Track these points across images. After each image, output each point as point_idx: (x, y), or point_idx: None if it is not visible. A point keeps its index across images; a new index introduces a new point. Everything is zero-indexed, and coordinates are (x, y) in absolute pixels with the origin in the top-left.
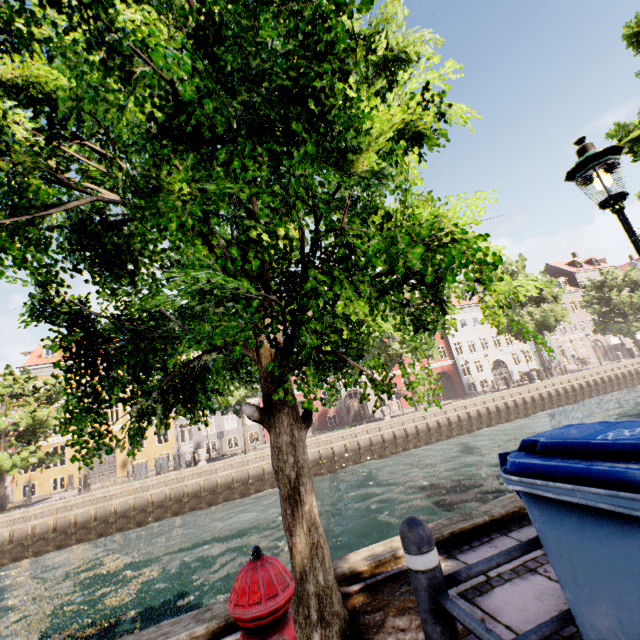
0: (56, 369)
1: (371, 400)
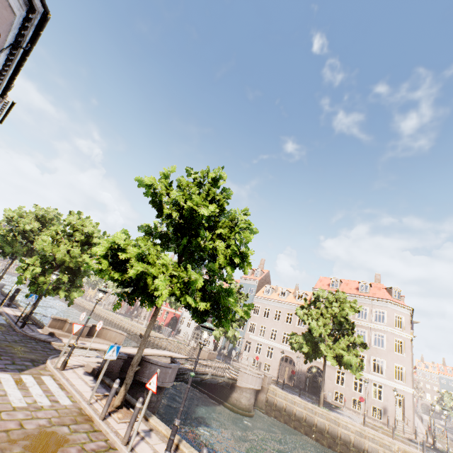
0: None
1: (143, 312)
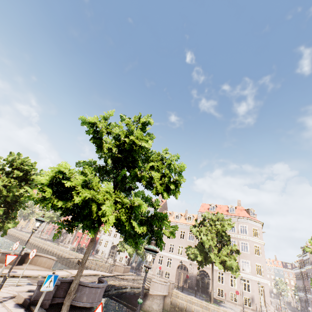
0: None
1: (68, 237)
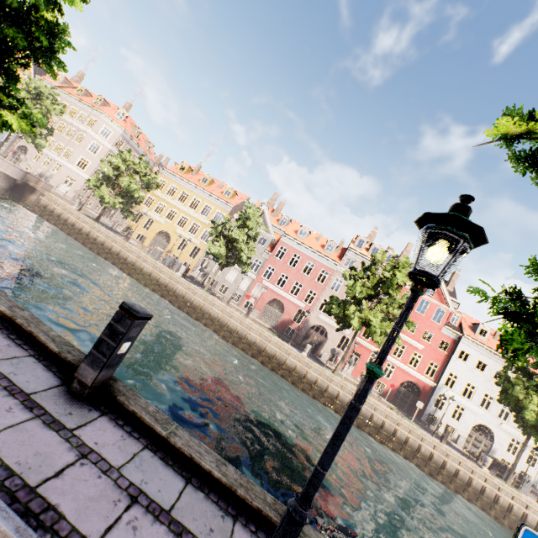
0: (177, 179)
1: (329, 345)
